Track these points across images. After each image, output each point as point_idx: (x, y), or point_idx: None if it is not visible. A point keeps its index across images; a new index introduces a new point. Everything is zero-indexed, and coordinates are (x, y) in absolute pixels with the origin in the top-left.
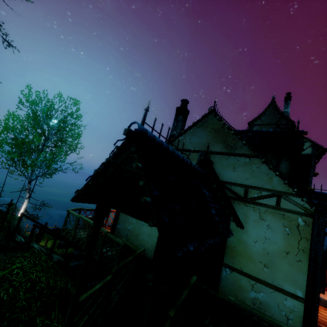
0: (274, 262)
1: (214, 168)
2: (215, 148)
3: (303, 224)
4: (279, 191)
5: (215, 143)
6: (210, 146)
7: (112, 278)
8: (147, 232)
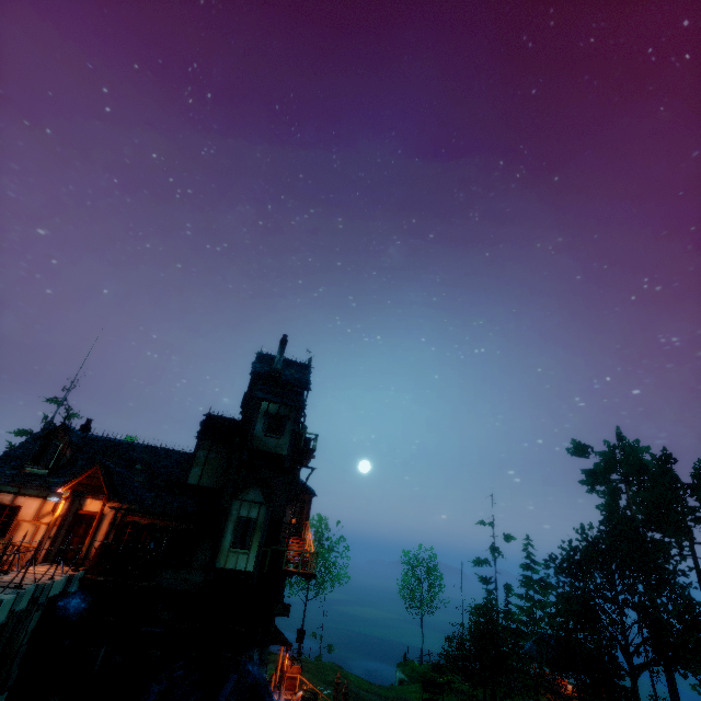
0: None
1: None
2: None
3: None
4: None
5: None
6: None
7: None
8: None
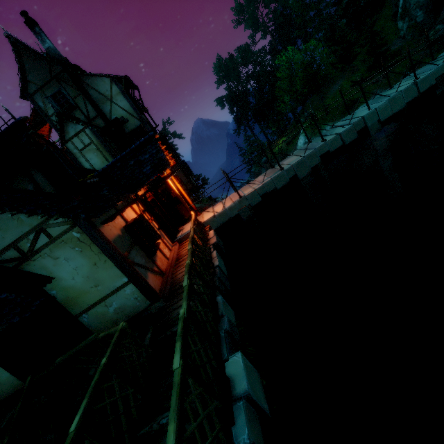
0: (97, 278)
1: None
2: None
3: (79, 234)
4: (37, 226)
5: None
6: None
7: None
8: (1, 369)
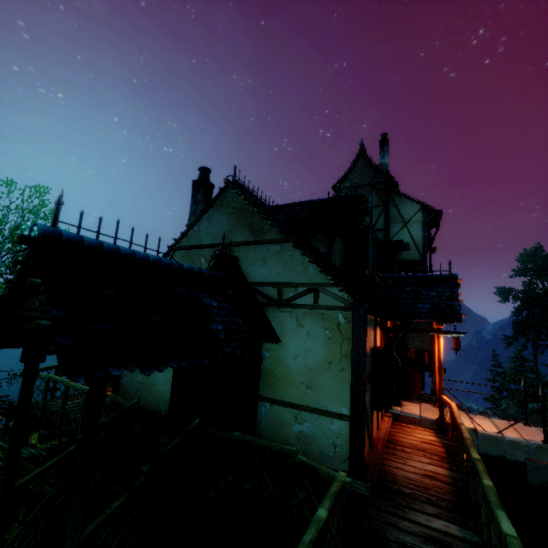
0: (317, 379)
1: (240, 267)
2: (240, 237)
3: (344, 321)
4: (315, 284)
5: (239, 230)
6: (233, 235)
7: (76, 448)
8: (164, 379)
